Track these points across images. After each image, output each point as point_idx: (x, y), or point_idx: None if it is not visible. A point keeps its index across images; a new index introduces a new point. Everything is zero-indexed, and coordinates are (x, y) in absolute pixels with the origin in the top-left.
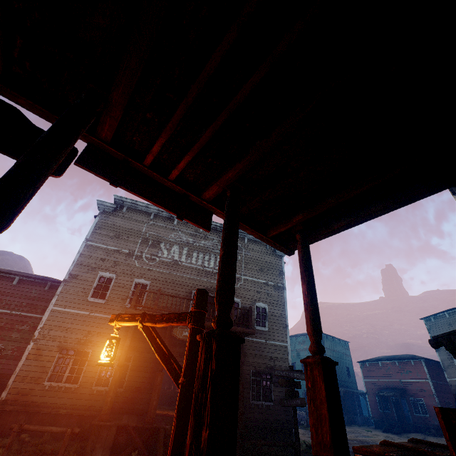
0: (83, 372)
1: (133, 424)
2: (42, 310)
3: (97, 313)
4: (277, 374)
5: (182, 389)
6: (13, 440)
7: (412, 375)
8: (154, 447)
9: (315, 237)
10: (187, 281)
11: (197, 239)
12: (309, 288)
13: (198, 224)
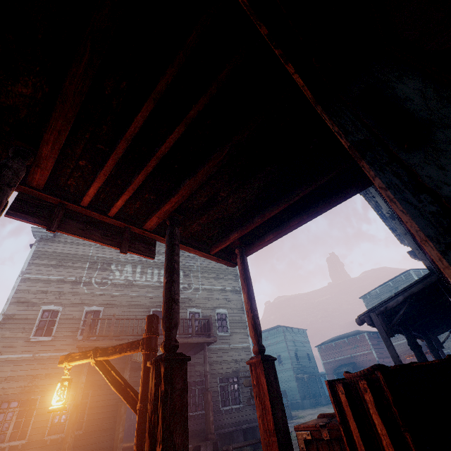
0: (31, 423)
1: None
2: None
3: (43, 353)
4: (242, 376)
5: (139, 415)
6: None
7: (360, 349)
8: None
9: (251, 249)
10: (143, 300)
11: None
12: (249, 296)
13: (142, 254)
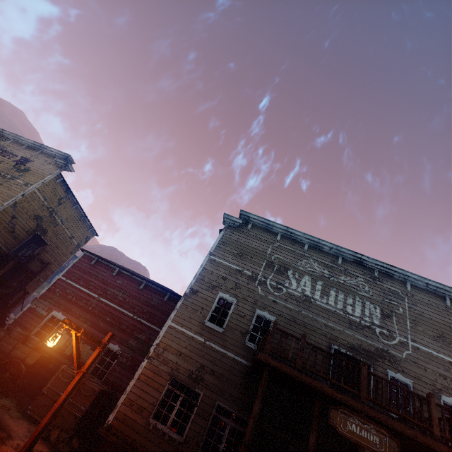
0: (190, 421)
1: None
2: (158, 321)
3: (212, 343)
4: None
5: None
6: None
7: None
8: None
9: None
10: (322, 329)
11: (334, 273)
12: None
13: None
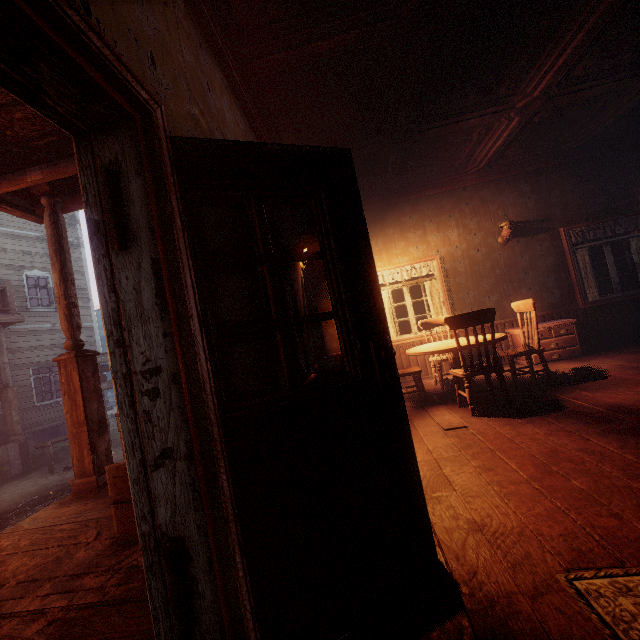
0: None
1: None
2: None
3: None
4: None
5: None
6: None
7: None
8: None
9: (76, 204)
10: None
11: None
12: (63, 278)
13: None
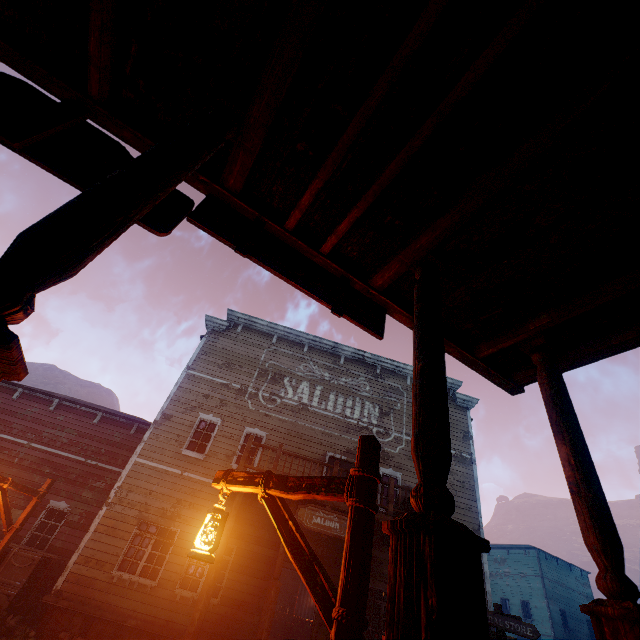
0: (164, 562)
1: None
2: (123, 461)
3: (191, 474)
4: None
5: (338, 632)
6: None
7: None
8: None
9: (568, 361)
10: (319, 437)
11: (335, 375)
12: (577, 452)
13: (364, 325)
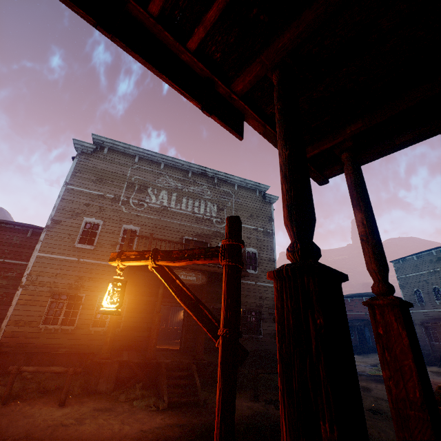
0: (78, 315)
1: (135, 360)
2: (27, 257)
3: (86, 259)
4: (271, 312)
5: (224, 343)
6: (13, 381)
7: None
8: (157, 378)
9: (363, 158)
10: (177, 227)
11: (185, 185)
12: (368, 216)
13: (229, 126)
